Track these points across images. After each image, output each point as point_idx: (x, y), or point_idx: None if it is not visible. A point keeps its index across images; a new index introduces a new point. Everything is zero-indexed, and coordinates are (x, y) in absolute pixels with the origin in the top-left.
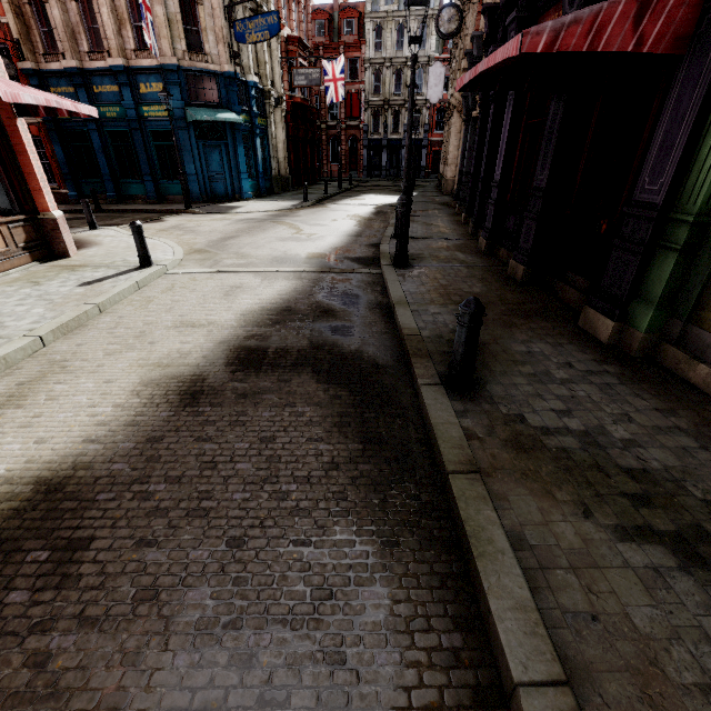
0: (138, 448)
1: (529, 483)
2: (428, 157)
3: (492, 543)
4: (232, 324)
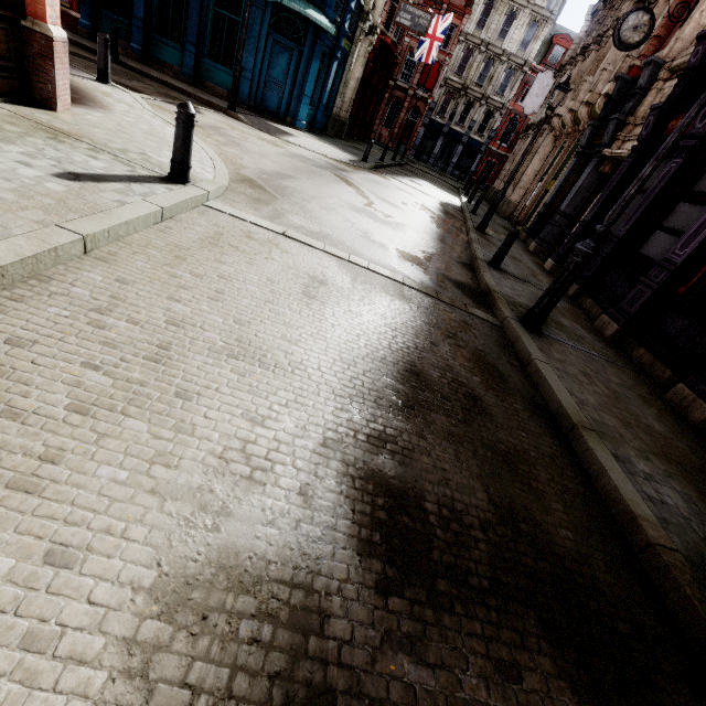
0: None
1: None
2: (481, 164)
3: None
4: (336, 385)
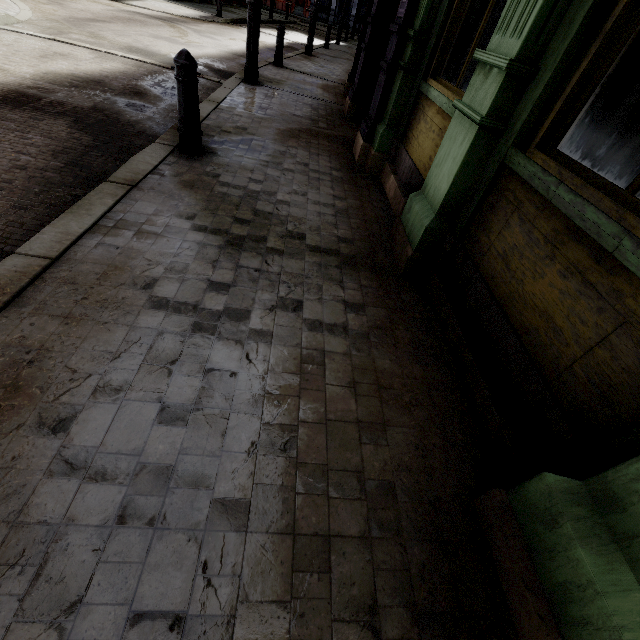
0: None
1: (168, 199)
2: None
3: (88, 211)
4: (24, 76)
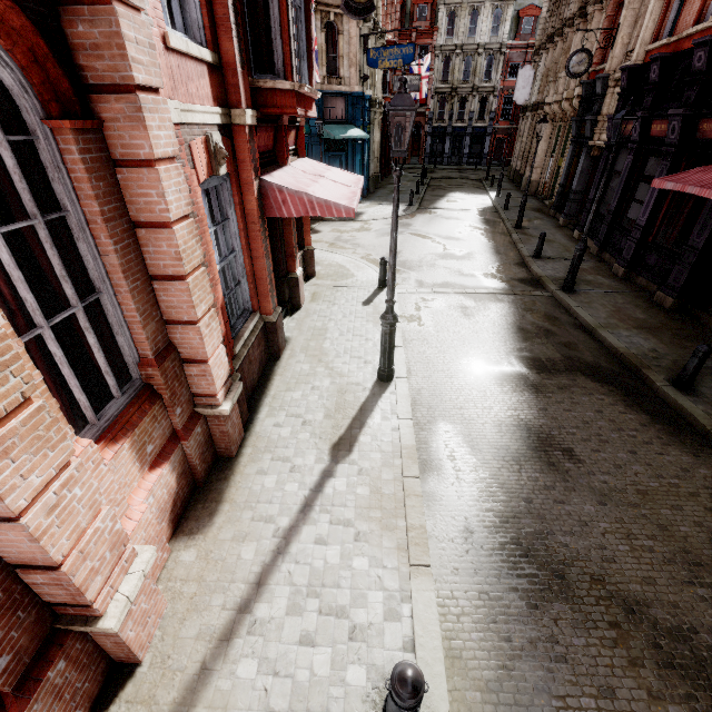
0: (540, 413)
1: None
2: (491, 144)
3: None
4: (499, 340)
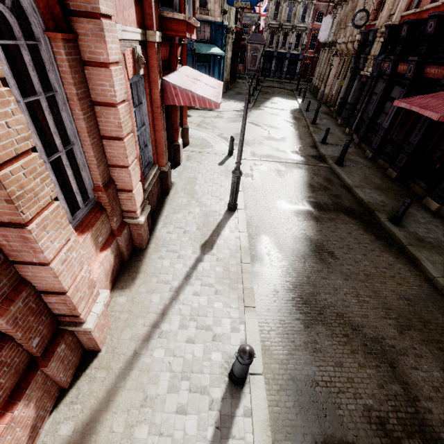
0: (318, 232)
1: (425, 249)
2: (301, 67)
3: (422, 258)
4: (298, 191)
